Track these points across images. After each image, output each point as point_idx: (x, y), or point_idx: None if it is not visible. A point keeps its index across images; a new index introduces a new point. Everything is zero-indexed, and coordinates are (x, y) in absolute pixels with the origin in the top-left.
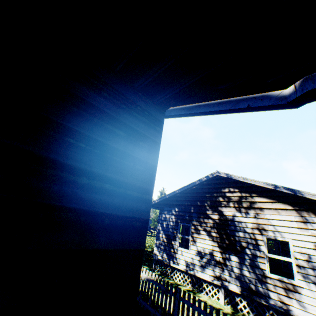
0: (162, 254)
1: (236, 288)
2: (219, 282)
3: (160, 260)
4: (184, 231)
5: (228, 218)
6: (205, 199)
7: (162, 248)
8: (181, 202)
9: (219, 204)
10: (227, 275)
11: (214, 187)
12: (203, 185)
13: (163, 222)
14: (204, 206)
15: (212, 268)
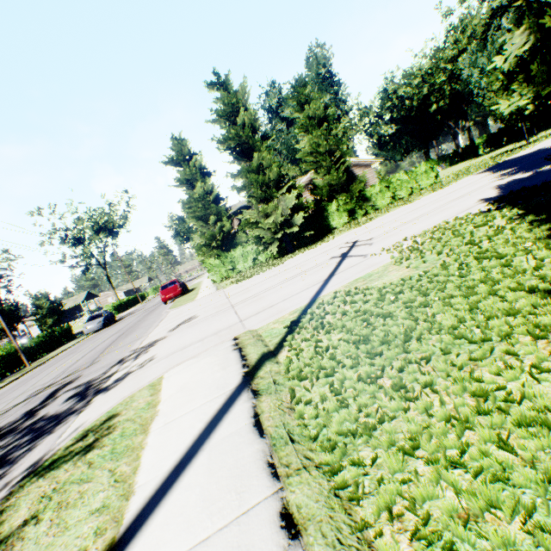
0: None
1: None
2: None
3: None
4: None
5: None
6: None
7: None
8: None
9: None
10: None
11: None
12: None
13: None
14: None
15: None
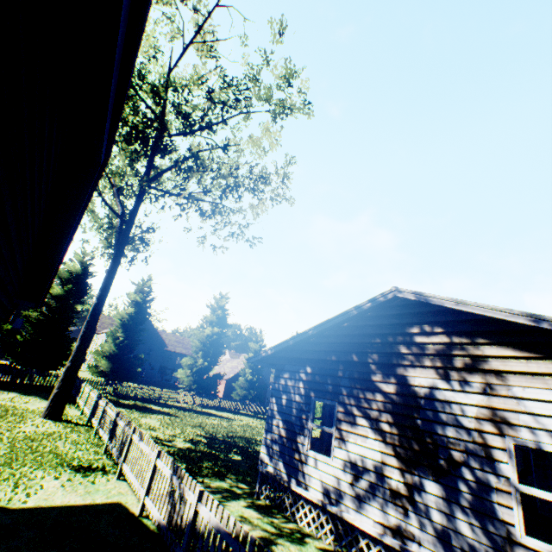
0: (276, 462)
1: None
2: (397, 542)
3: (271, 476)
4: (328, 415)
5: (420, 392)
6: (369, 350)
7: (276, 449)
8: (319, 354)
9: (400, 361)
10: (415, 526)
11: (389, 324)
12: (364, 320)
13: (281, 396)
14: (366, 363)
15: (381, 505)
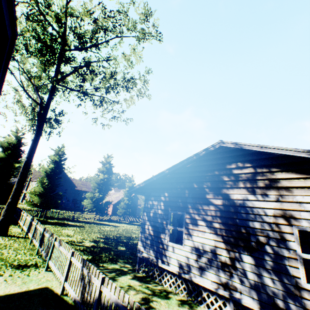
0: (148, 250)
1: (252, 302)
2: (227, 293)
3: (146, 259)
4: (176, 220)
5: (237, 203)
6: (204, 180)
7: (148, 242)
8: (173, 184)
9: (224, 185)
10: (237, 282)
11: (216, 164)
12: (200, 162)
13: (149, 211)
14: (203, 188)
15: (215, 271)
